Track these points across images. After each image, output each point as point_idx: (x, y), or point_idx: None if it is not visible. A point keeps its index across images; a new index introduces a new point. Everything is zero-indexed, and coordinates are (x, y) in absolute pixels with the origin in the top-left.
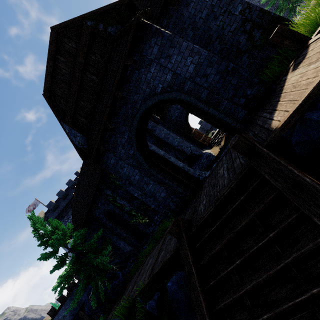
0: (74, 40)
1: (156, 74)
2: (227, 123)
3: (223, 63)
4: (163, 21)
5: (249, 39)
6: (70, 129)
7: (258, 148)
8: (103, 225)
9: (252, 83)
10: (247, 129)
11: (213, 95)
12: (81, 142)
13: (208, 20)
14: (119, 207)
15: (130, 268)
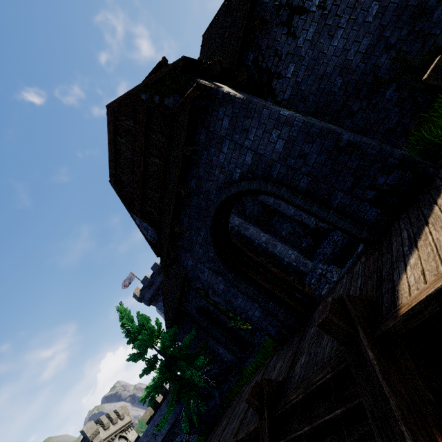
0: (131, 117)
1: (231, 155)
2: (345, 229)
3: (330, 136)
4: (248, 56)
5: (396, 59)
6: (141, 221)
7: (361, 342)
8: (197, 323)
9: (387, 165)
10: (380, 244)
11: (319, 184)
12: (154, 236)
13: (319, 40)
14: (213, 304)
15: (231, 385)
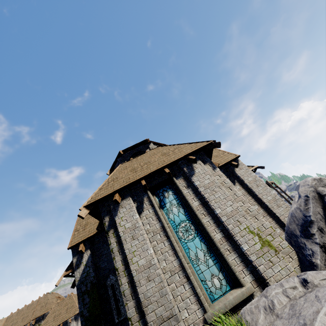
0: None
1: None
2: None
3: None
4: None
5: None
6: None
7: None
8: None
9: None
10: None
11: None
12: None
13: None
14: None
15: None
